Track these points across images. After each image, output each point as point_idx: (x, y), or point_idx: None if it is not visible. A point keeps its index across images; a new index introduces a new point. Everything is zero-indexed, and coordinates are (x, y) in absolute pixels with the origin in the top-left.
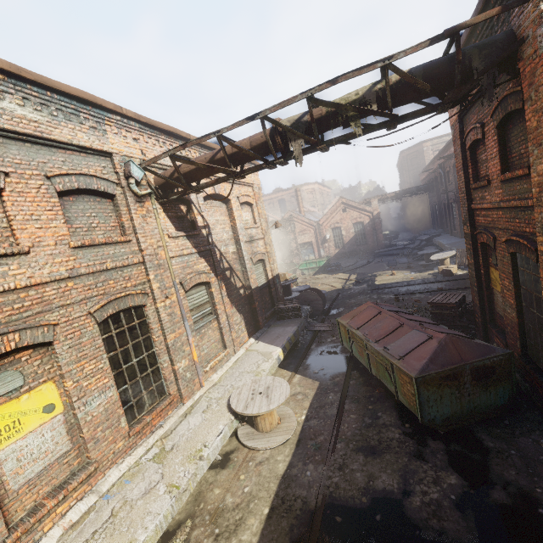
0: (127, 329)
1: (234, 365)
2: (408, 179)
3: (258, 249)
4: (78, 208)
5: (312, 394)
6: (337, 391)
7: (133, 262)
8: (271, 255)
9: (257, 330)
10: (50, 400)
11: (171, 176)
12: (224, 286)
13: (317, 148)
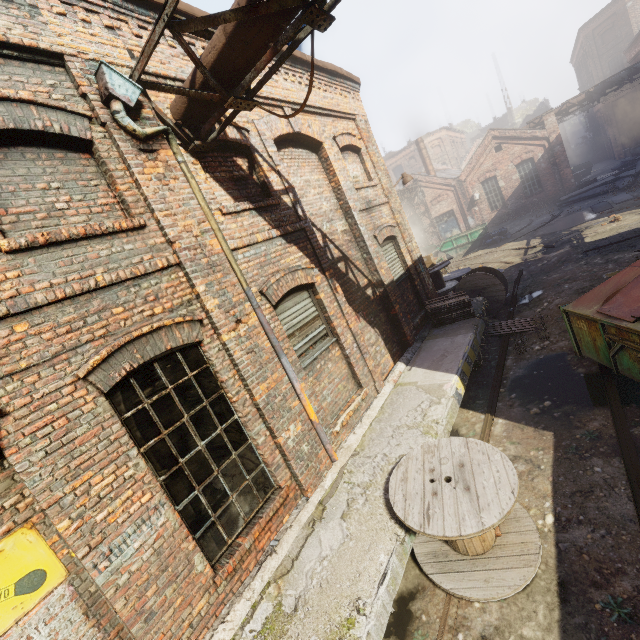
0: (174, 391)
1: (380, 414)
2: (599, 71)
3: (382, 220)
4: (14, 174)
5: (548, 462)
6: (607, 454)
7: (157, 266)
8: (404, 229)
9: (404, 348)
10: (30, 564)
11: (193, 85)
12: (339, 287)
13: None
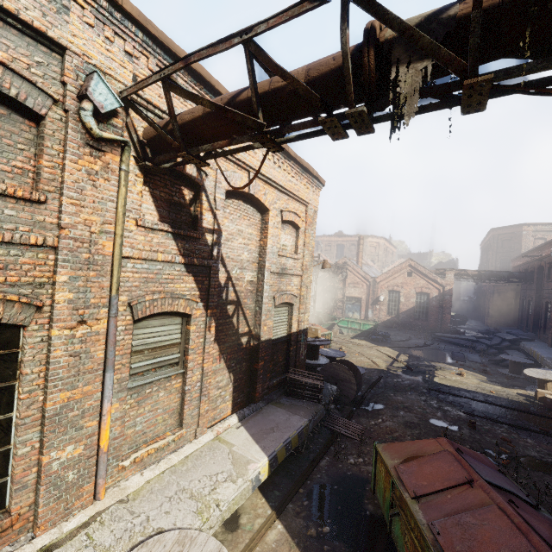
0: None
1: (180, 464)
2: (494, 261)
3: (289, 287)
4: None
5: None
6: None
7: (29, 241)
8: (304, 301)
9: (250, 402)
10: None
11: (167, 125)
12: (214, 326)
13: (464, 85)
